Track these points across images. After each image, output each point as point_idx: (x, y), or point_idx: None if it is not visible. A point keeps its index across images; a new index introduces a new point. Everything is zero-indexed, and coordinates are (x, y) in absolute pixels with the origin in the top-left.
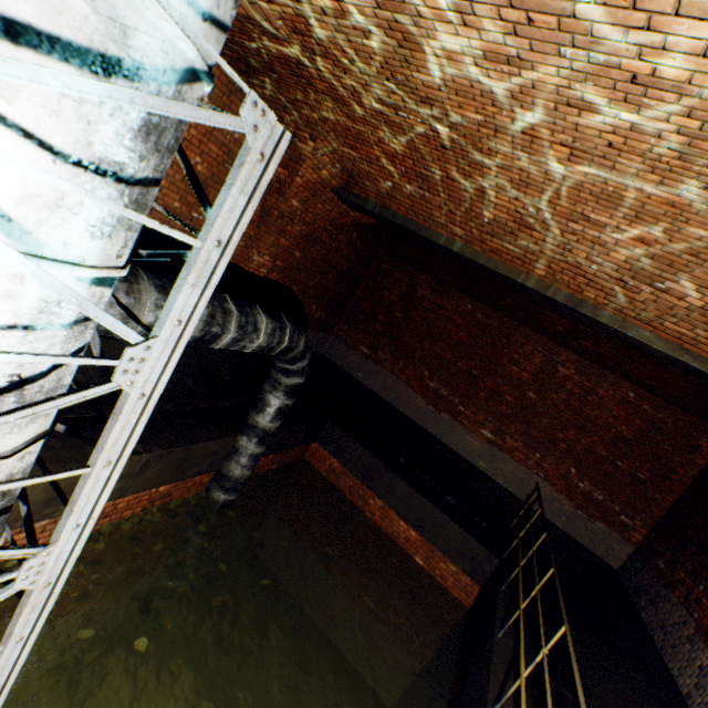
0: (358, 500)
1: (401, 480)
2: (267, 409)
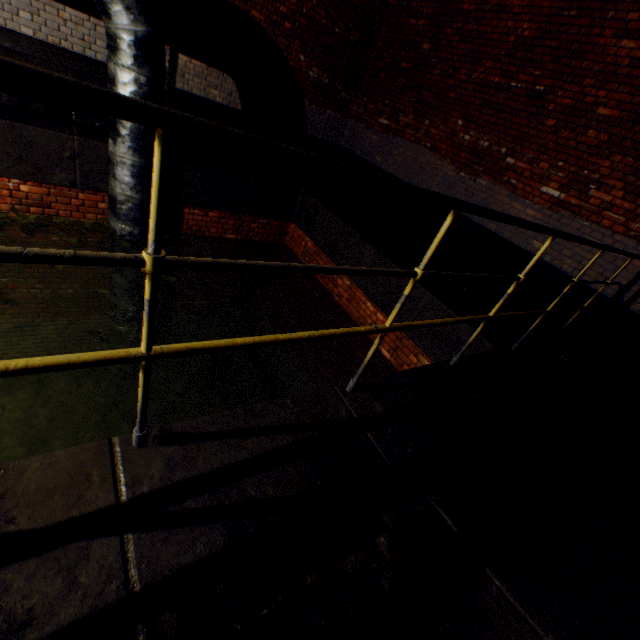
0: (328, 283)
1: (367, 245)
2: (114, 90)
